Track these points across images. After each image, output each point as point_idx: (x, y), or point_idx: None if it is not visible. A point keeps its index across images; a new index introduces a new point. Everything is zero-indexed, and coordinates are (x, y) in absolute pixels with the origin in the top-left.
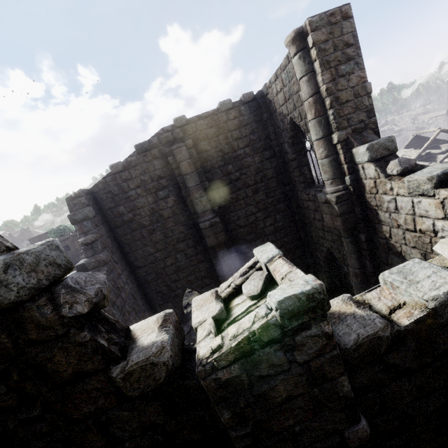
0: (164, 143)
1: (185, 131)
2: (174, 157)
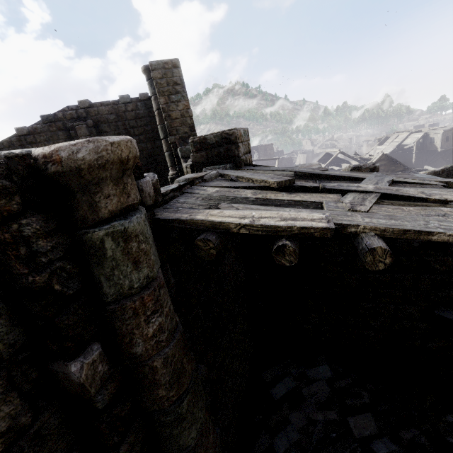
0: (68, 118)
1: (88, 112)
2: (76, 132)
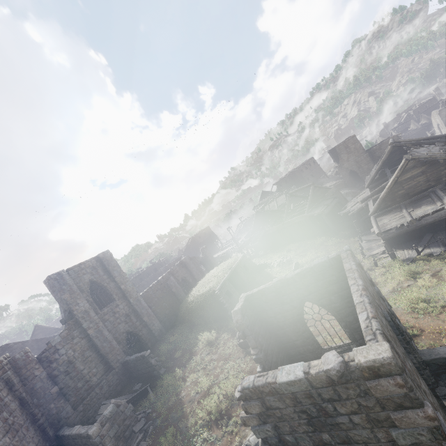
0: None
1: None
2: None
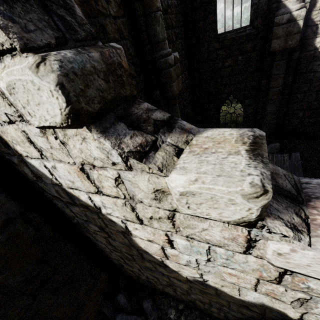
0: None
1: None
2: None
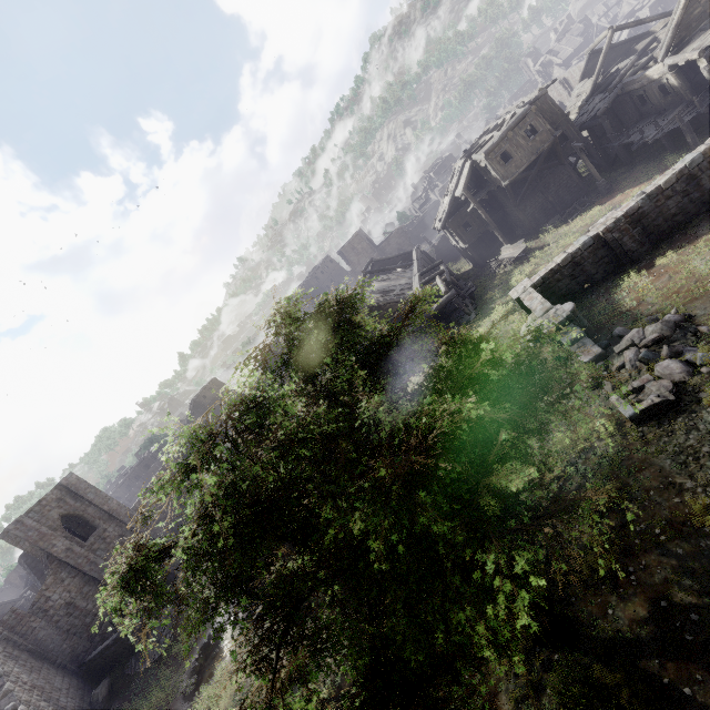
0: None
1: None
2: None
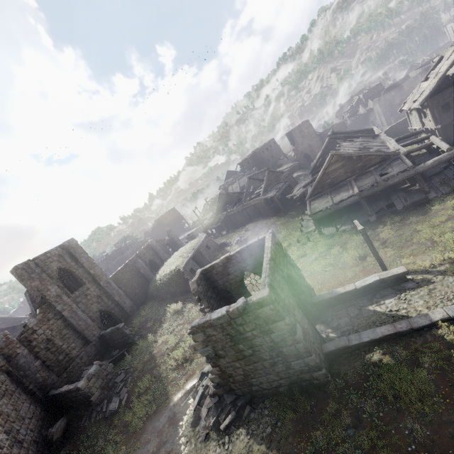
0: None
1: None
2: None
